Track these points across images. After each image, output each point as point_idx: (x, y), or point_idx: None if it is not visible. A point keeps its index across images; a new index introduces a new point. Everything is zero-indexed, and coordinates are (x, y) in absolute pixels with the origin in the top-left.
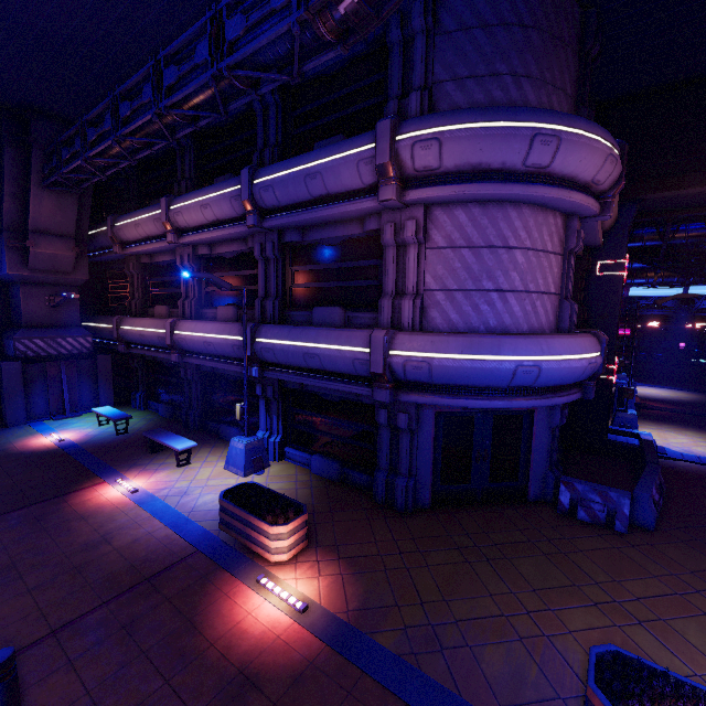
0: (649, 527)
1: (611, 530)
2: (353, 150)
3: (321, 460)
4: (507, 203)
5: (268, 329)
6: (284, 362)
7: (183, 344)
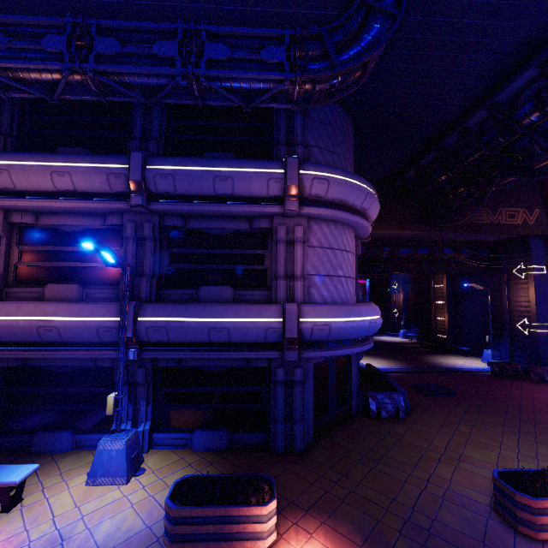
0: (409, 410)
1: (398, 418)
2: (263, 169)
3: (208, 433)
4: (345, 225)
5: (157, 307)
6: (176, 339)
7: None
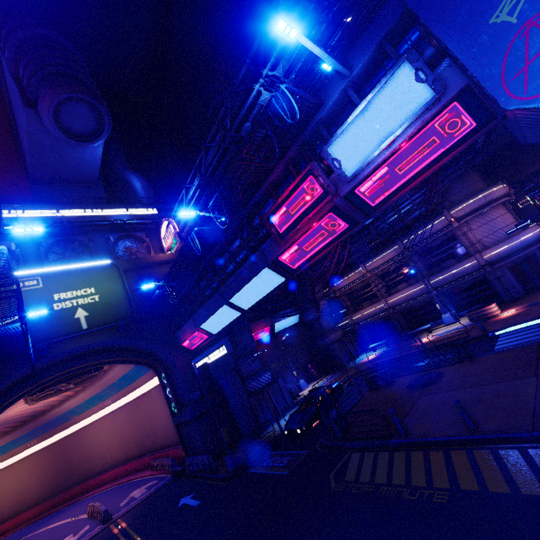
0: None
1: None
2: (437, 221)
3: (477, 306)
4: (486, 210)
5: (432, 277)
6: (445, 283)
7: (394, 304)
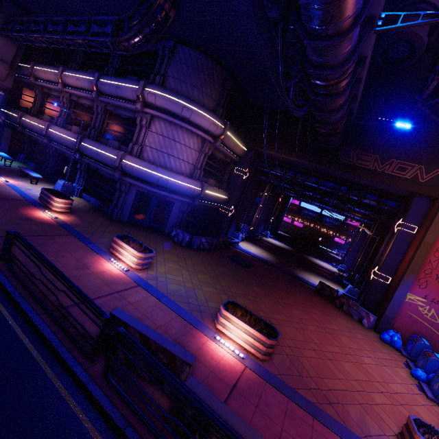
0: (193, 248)
1: (181, 245)
2: (133, 86)
3: (94, 199)
4: (178, 126)
5: (88, 140)
6: (90, 155)
7: (51, 136)
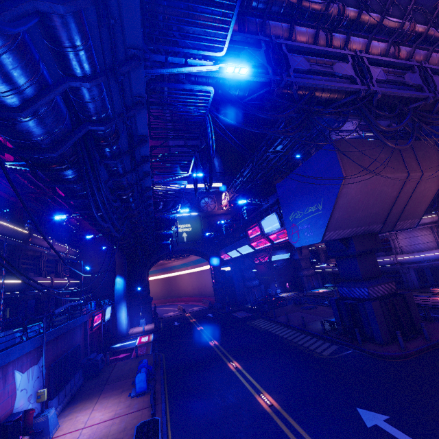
0: None
1: None
2: None
3: None
4: (412, 229)
5: None
6: None
7: None
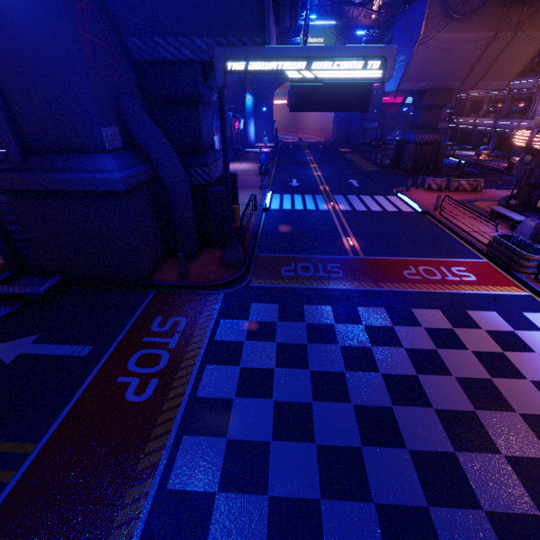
0: None
1: None
2: (531, 80)
3: (500, 152)
4: None
5: (500, 120)
6: (500, 128)
7: (477, 125)
